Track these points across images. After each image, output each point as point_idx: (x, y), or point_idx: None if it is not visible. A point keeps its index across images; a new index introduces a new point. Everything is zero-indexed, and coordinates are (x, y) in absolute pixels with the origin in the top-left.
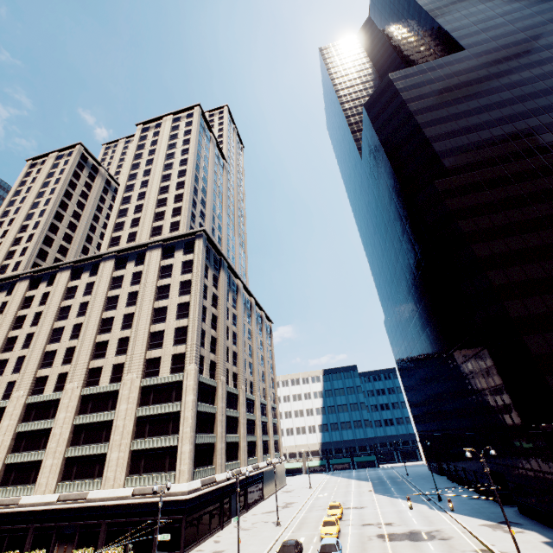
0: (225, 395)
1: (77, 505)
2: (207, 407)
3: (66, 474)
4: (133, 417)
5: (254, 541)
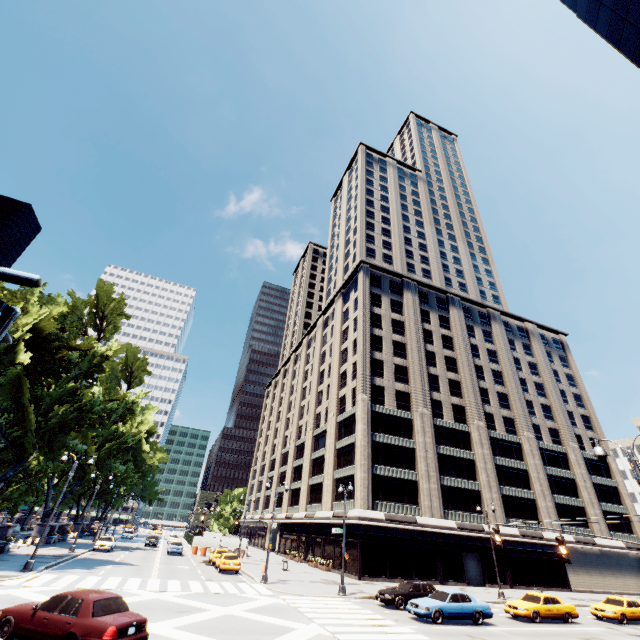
0: (429, 429)
1: (310, 521)
2: (395, 440)
3: (311, 499)
4: (333, 450)
5: None
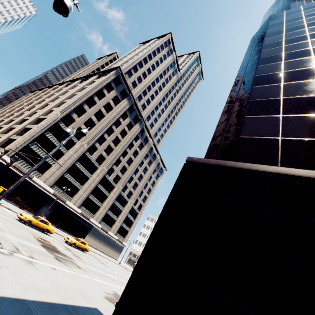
0: (80, 153)
1: None
2: (58, 143)
3: None
4: (22, 127)
5: (3, 203)
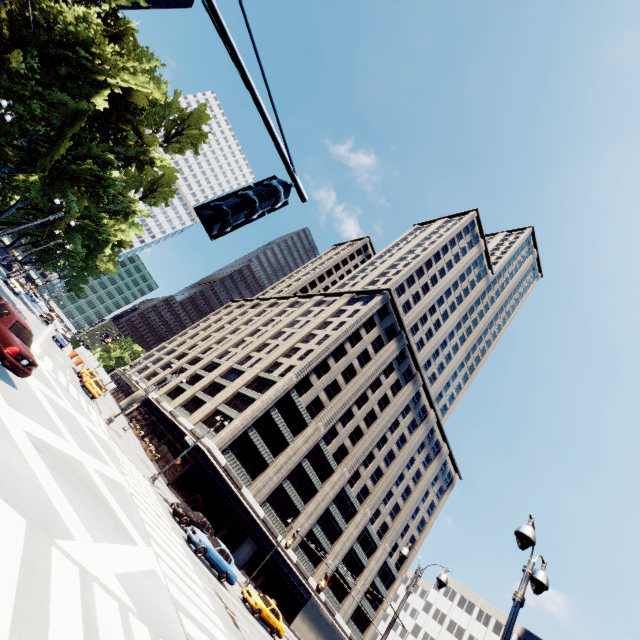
0: (312, 442)
1: (171, 417)
2: (284, 426)
3: (186, 404)
4: (235, 389)
5: None
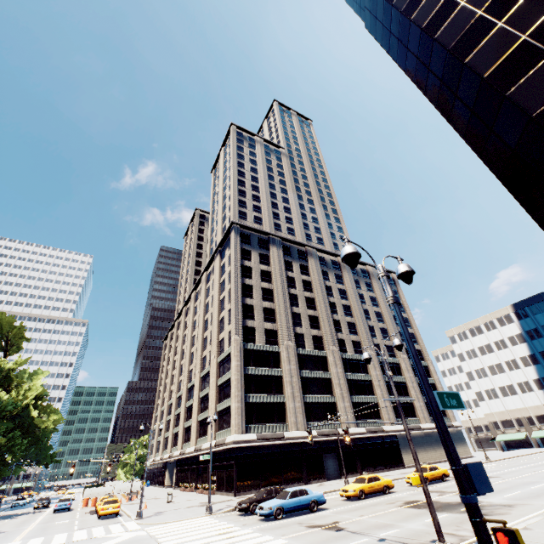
0: (294, 358)
1: (198, 453)
2: (265, 370)
3: (200, 433)
4: (215, 387)
5: None
